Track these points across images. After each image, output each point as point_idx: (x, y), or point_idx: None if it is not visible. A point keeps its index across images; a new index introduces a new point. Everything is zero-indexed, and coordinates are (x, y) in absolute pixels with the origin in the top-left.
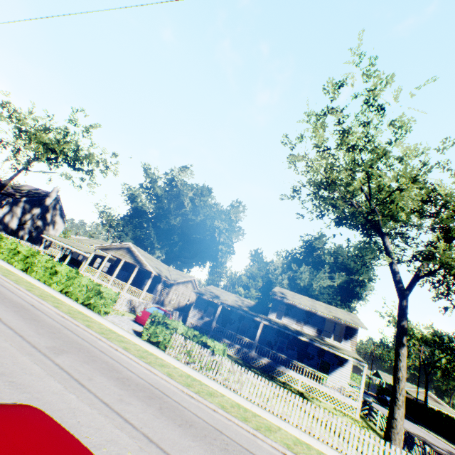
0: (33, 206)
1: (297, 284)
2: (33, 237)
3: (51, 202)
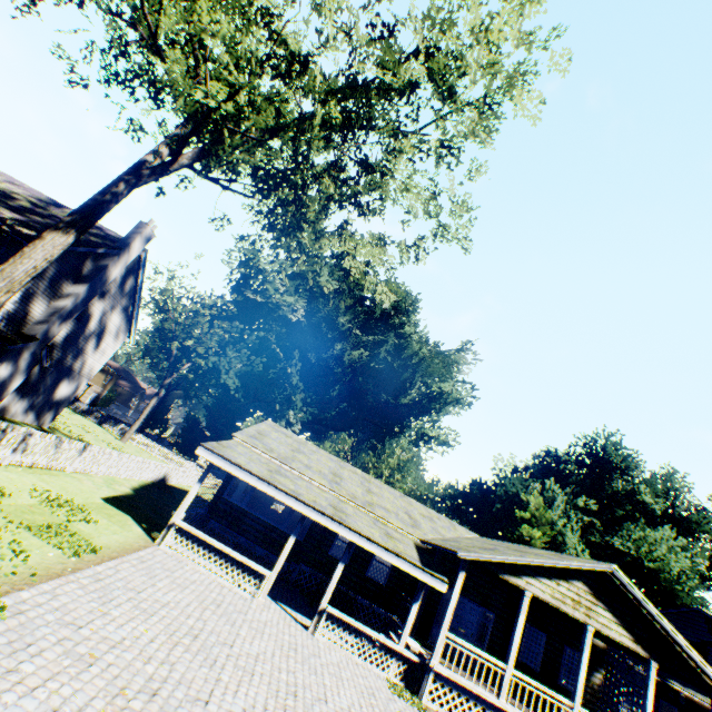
0: (64, 274)
1: (628, 555)
2: (31, 377)
3: (121, 268)
